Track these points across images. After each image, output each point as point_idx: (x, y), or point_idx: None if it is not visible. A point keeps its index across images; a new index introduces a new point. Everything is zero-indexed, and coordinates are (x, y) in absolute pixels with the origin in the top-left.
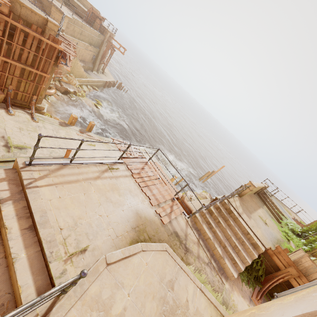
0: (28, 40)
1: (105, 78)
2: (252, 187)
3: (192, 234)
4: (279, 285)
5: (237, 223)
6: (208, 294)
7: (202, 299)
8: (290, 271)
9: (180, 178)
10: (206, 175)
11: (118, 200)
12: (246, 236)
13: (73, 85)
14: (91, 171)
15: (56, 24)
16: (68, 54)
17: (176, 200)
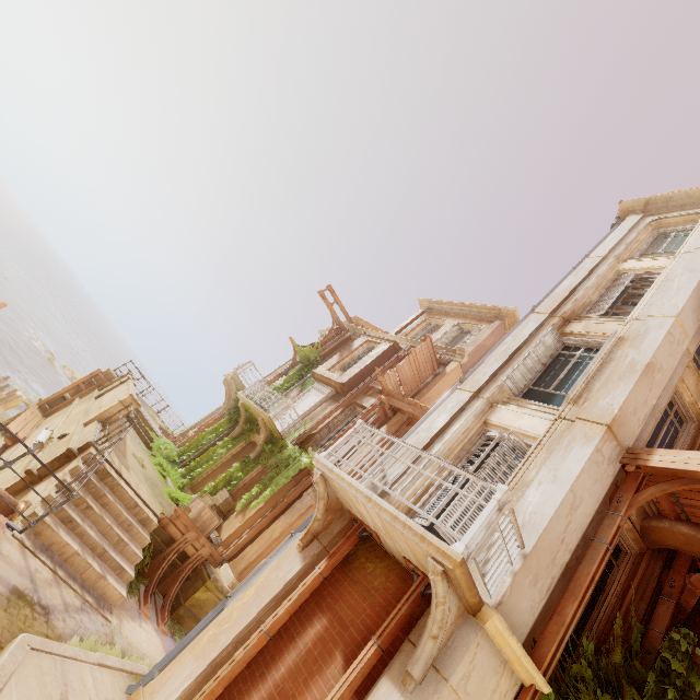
0: None
1: None
2: (134, 406)
3: (40, 566)
4: (170, 562)
5: (119, 493)
6: (109, 661)
7: (105, 677)
8: (189, 536)
9: None
10: None
11: None
12: (133, 510)
13: None
14: None
15: None
16: None
17: None
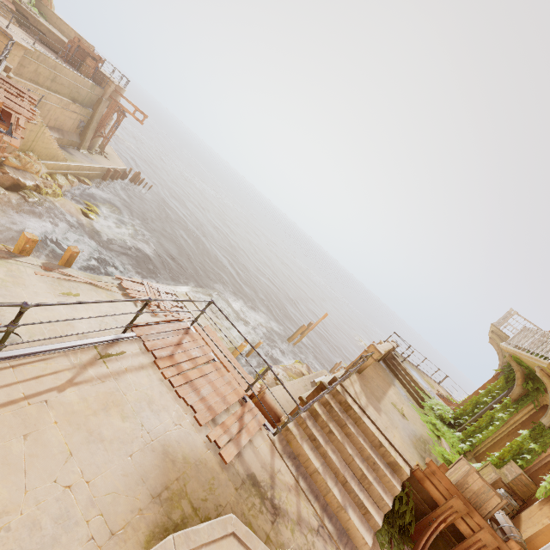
0: None
1: (106, 162)
2: (377, 354)
3: (284, 469)
4: (440, 534)
5: (362, 428)
6: None
7: None
8: (454, 505)
9: (254, 342)
10: (300, 332)
11: (119, 431)
12: (379, 450)
13: (32, 174)
14: (53, 369)
15: None
16: (15, 113)
17: (249, 401)
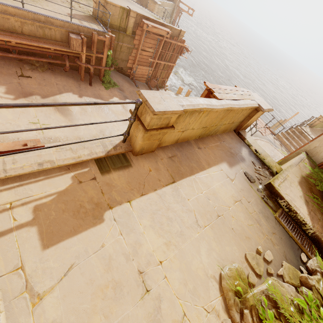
0: (170, 47)
1: None
2: (322, 119)
3: (277, 142)
4: None
5: (306, 139)
6: None
7: None
8: None
9: None
10: (277, 124)
11: None
12: None
13: None
14: None
15: (184, 31)
16: (186, 47)
17: (266, 128)
